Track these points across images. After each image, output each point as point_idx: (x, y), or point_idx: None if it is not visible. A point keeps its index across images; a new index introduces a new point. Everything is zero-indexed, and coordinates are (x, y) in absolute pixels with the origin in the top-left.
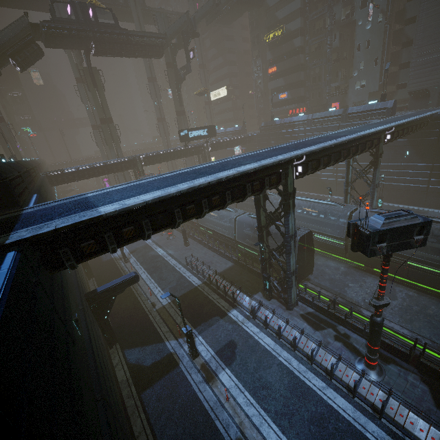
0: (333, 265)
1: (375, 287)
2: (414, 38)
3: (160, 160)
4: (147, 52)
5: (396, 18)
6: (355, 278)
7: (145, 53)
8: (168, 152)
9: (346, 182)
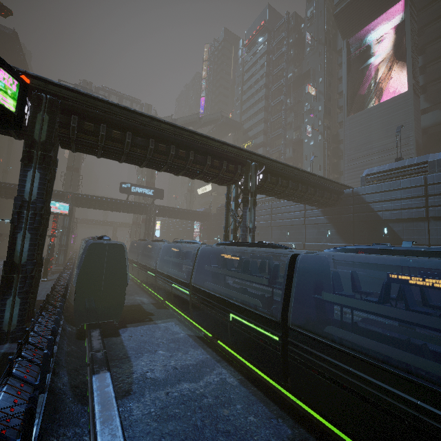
0: (175, 330)
1: (188, 361)
2: (343, 148)
3: (95, 205)
4: None
5: (333, 139)
6: (181, 346)
7: None
8: (106, 200)
9: (225, 226)
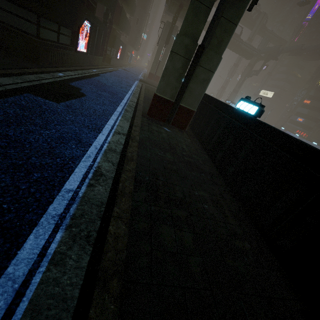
0: None
1: None
2: None
3: None
4: (243, 54)
5: None
6: None
7: (242, 54)
8: None
9: None
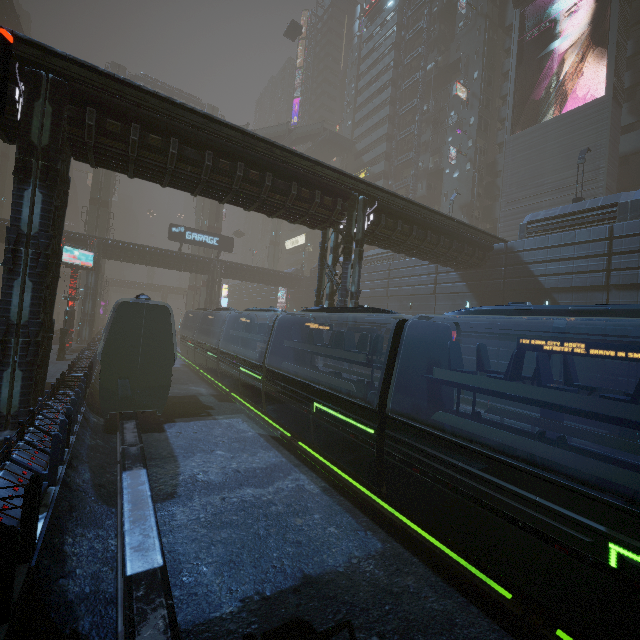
0: (242, 427)
1: (256, 464)
2: (501, 184)
3: (133, 257)
4: None
5: (487, 169)
6: (247, 447)
7: None
8: (149, 250)
9: (317, 290)
